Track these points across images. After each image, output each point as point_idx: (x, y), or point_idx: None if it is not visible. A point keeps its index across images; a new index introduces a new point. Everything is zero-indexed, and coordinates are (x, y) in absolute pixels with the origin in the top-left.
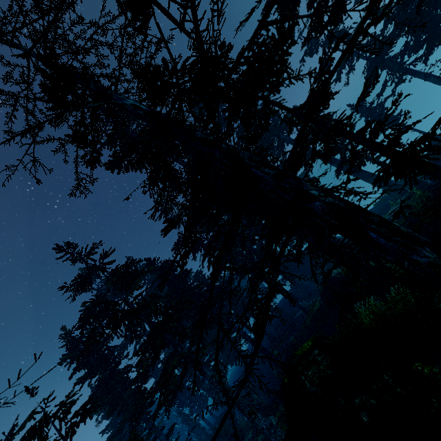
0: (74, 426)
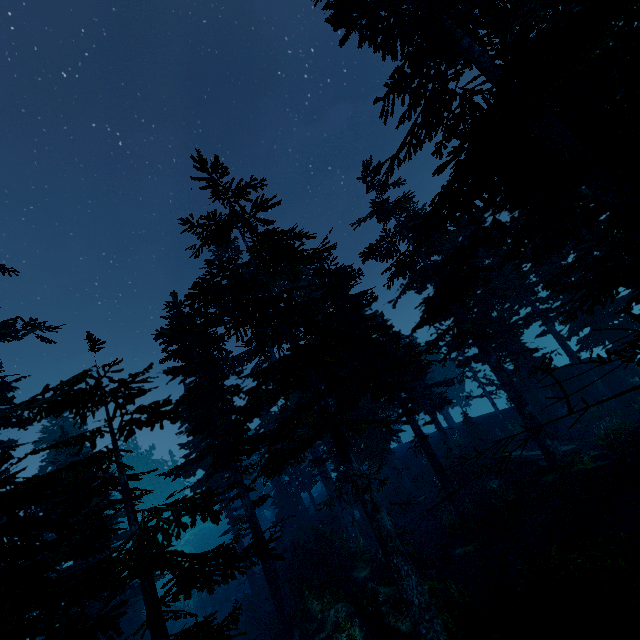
0: (131, 426)
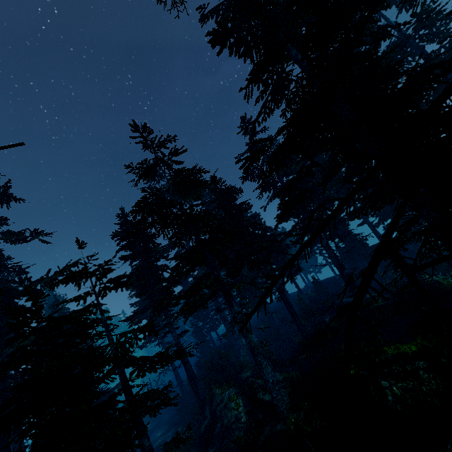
0: (106, 289)
